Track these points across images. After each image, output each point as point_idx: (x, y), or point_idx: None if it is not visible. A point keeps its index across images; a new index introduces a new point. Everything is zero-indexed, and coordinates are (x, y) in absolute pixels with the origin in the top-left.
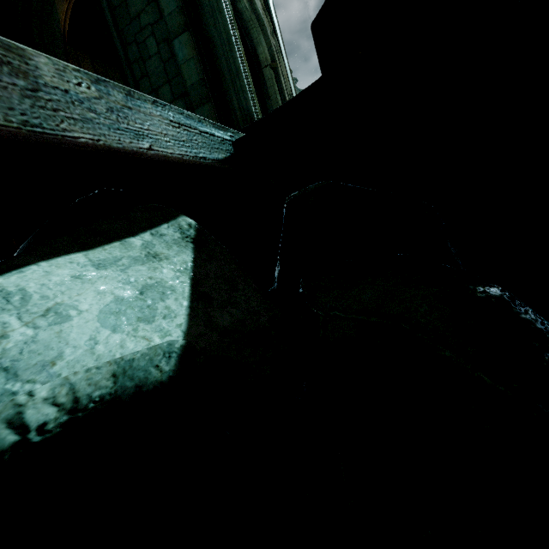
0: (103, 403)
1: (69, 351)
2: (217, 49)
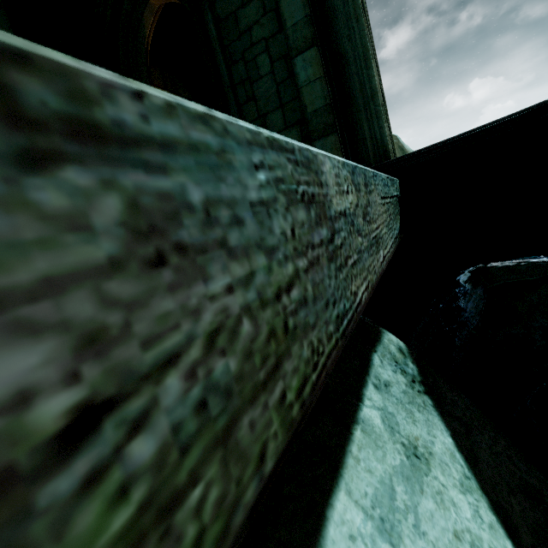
0: None
1: None
2: (349, 66)
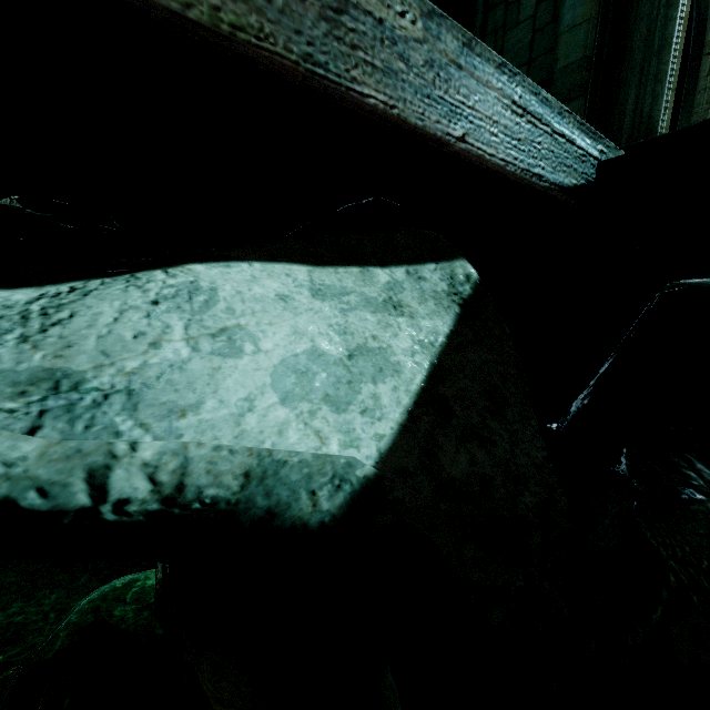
0: (213, 510)
1: (211, 404)
2: (641, 4)
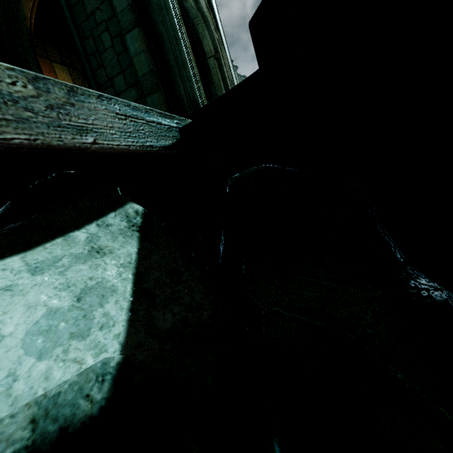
0: None
1: None
2: (165, 43)
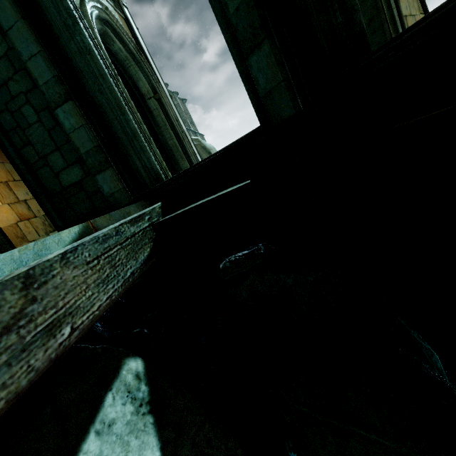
0: None
1: None
2: (107, 114)
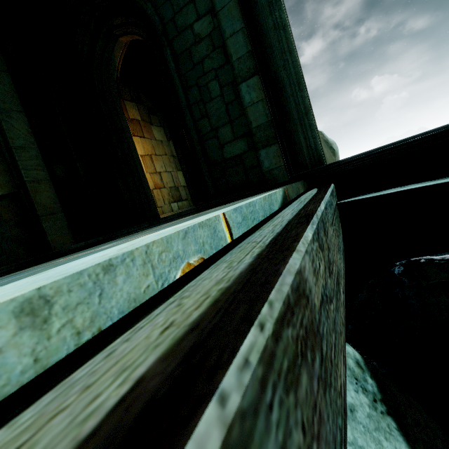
0: None
1: None
2: (285, 89)
